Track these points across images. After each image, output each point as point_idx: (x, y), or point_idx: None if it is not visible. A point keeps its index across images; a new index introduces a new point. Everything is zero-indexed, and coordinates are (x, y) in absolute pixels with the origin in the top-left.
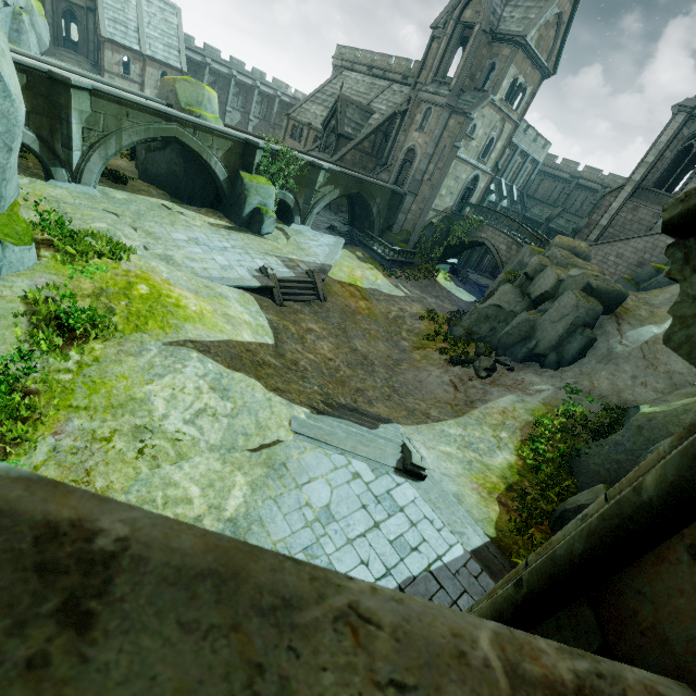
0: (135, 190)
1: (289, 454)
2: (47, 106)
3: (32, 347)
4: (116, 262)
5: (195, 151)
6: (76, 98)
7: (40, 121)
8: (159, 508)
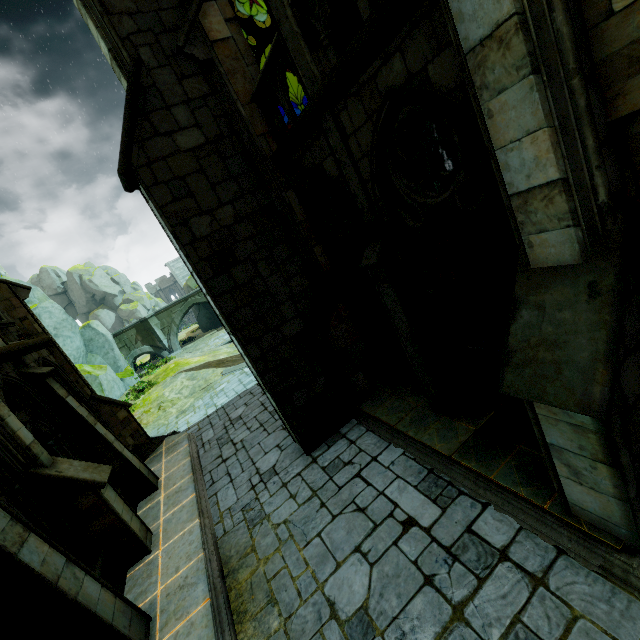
0: (198, 338)
1: (216, 382)
2: (146, 332)
3: (131, 401)
4: (166, 364)
5: (205, 302)
6: (152, 321)
7: (148, 339)
8: (161, 419)
